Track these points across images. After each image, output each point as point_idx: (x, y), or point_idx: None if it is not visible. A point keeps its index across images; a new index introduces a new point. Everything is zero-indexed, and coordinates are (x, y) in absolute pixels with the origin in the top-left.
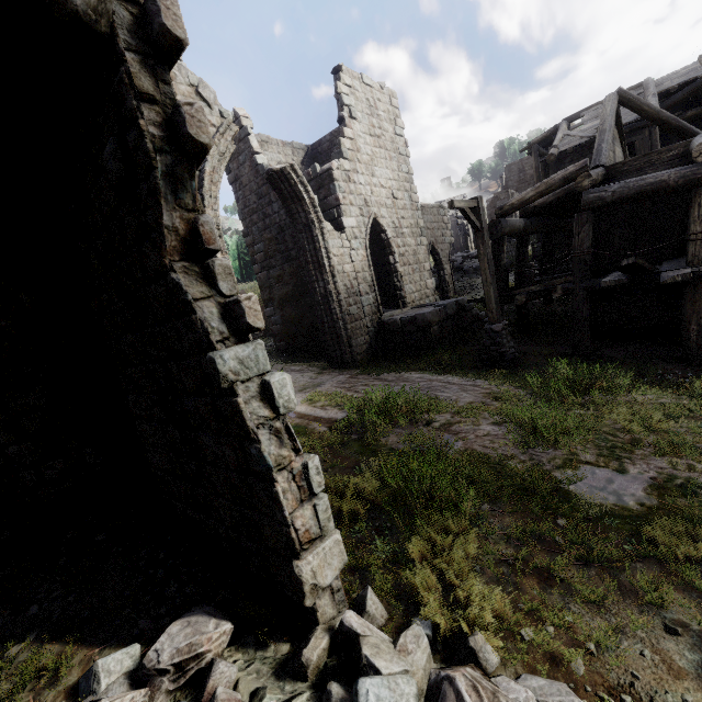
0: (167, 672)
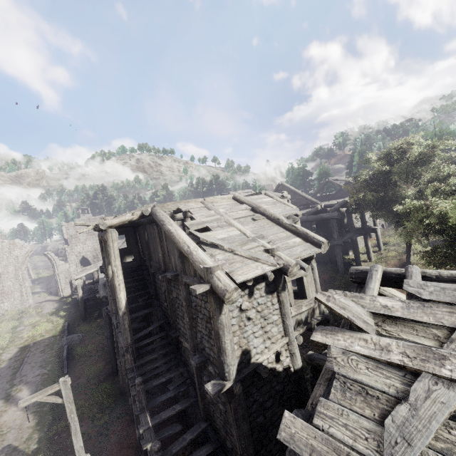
0: None
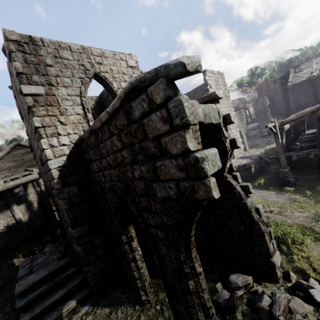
0: (242, 287)
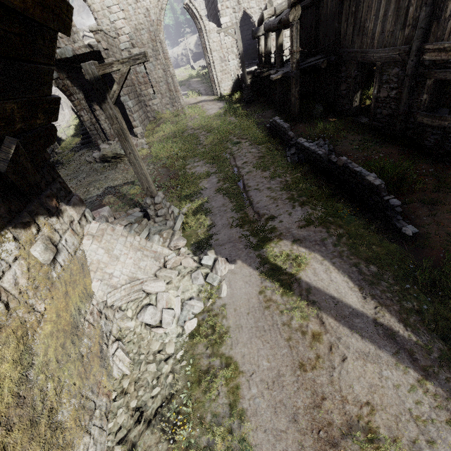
0: None
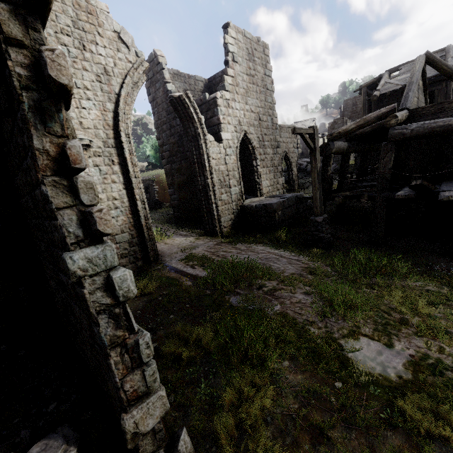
0: None
